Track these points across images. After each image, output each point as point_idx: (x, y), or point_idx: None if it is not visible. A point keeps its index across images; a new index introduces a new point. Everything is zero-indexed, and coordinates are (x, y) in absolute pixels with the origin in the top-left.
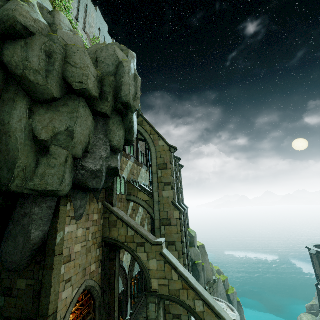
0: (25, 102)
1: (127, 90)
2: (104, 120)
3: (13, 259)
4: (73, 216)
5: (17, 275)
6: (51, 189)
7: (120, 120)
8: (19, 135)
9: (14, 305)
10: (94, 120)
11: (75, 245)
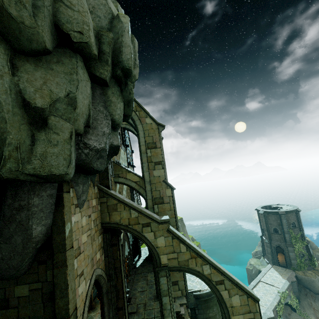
0: (2, 49)
1: (128, 53)
2: (101, 88)
3: (9, 264)
4: (76, 203)
5: (12, 282)
6: (57, 172)
7: (119, 90)
8: (4, 98)
9: (15, 316)
10: (90, 87)
11: (82, 236)
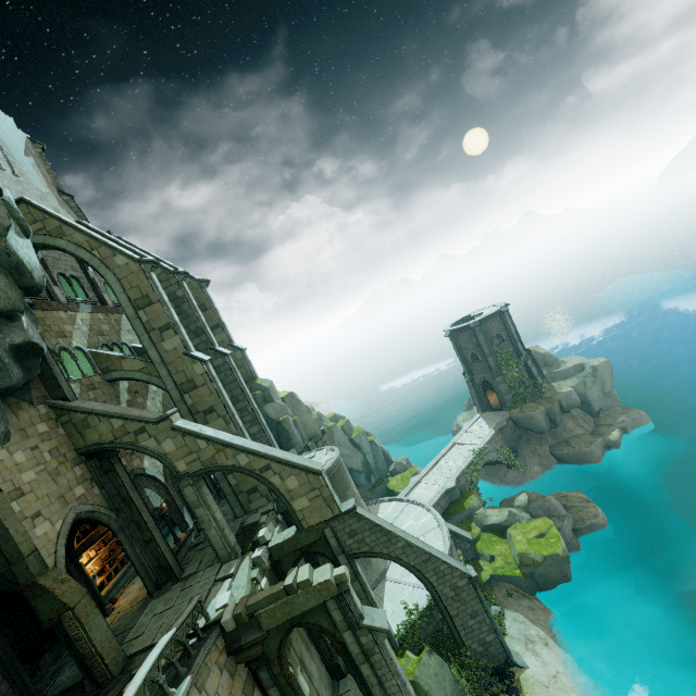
0: None
1: None
2: None
3: None
4: None
5: None
6: None
7: None
8: None
9: None
10: None
11: (21, 475)
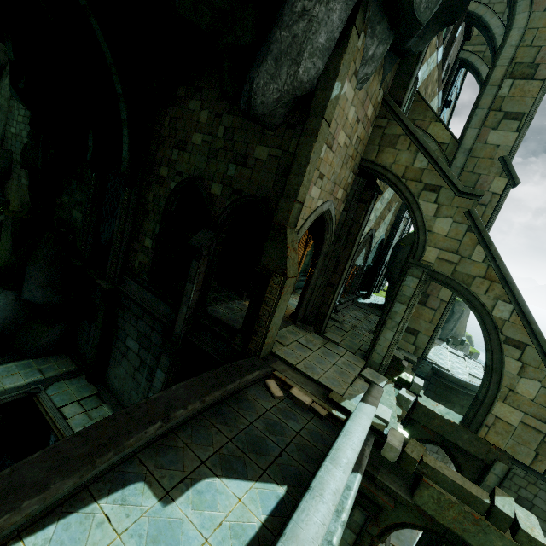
0: None
1: None
2: None
3: (266, 99)
4: (357, 70)
5: (256, 140)
6: None
7: None
8: None
9: (248, 177)
10: None
11: (341, 130)
